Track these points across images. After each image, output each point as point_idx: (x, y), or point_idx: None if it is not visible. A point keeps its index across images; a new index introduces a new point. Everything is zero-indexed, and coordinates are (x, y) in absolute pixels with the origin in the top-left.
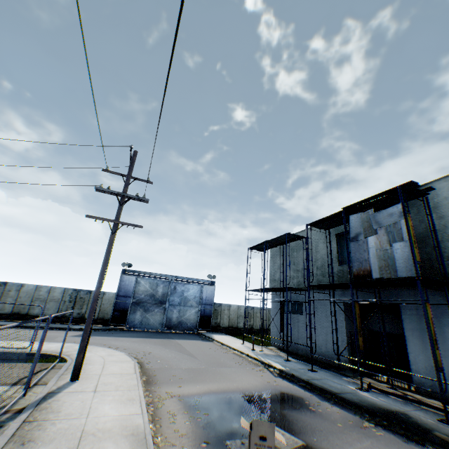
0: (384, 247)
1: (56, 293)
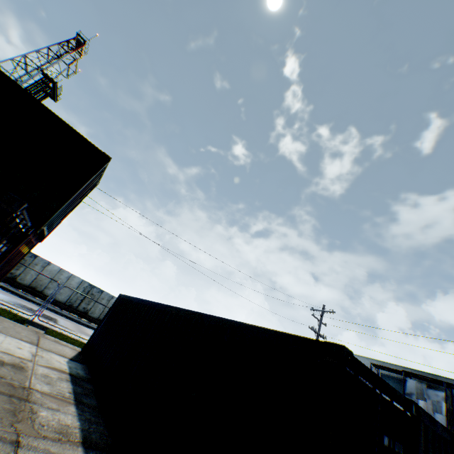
0: (429, 411)
1: None
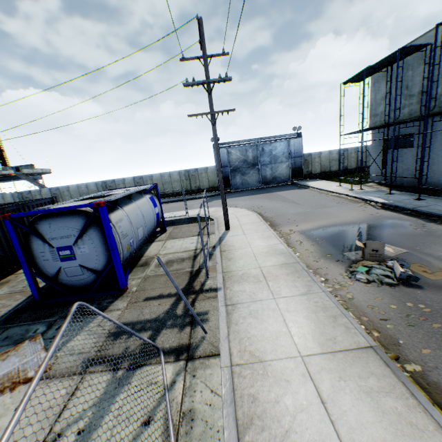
0: None
1: (174, 176)
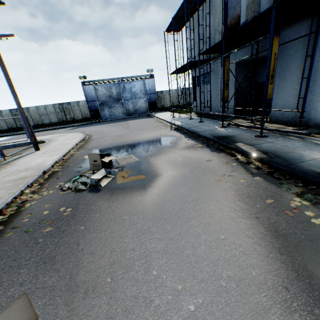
0: None
1: (50, 109)
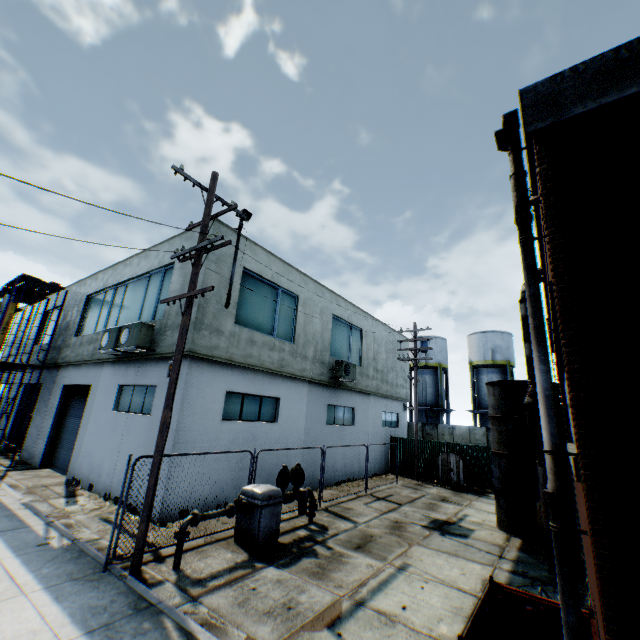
0: None
1: None
